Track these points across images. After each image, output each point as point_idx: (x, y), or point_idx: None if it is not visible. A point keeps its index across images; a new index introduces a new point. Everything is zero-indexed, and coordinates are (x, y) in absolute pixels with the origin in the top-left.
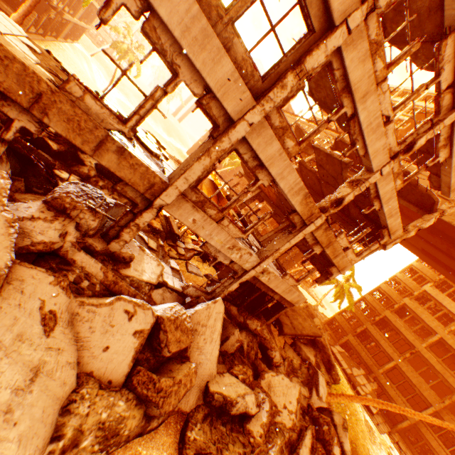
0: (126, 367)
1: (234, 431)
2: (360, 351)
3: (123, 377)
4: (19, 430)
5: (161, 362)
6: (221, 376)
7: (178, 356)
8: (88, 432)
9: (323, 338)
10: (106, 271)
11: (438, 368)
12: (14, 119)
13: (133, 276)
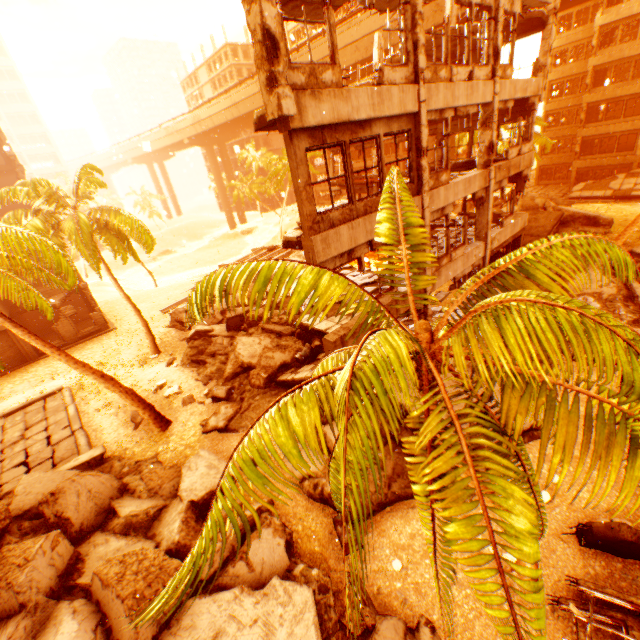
0: None
1: None
2: (599, 164)
3: None
4: None
5: None
6: None
7: None
8: None
9: (565, 211)
10: None
11: None
12: None
13: None
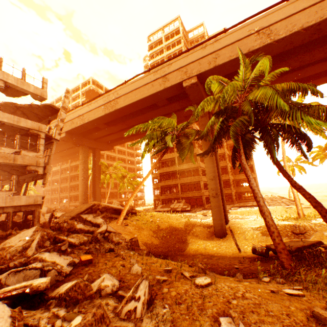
0: None
1: None
2: (169, 197)
3: None
4: None
5: None
6: None
7: None
8: None
9: (103, 205)
10: None
11: (187, 167)
12: None
13: None
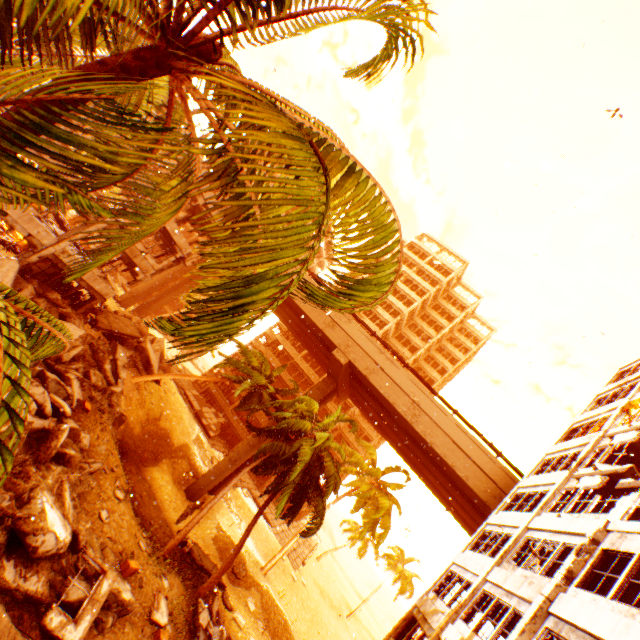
0: None
1: None
2: (217, 396)
3: None
4: None
5: None
6: None
7: None
8: None
9: (146, 344)
10: None
11: None
12: None
13: None
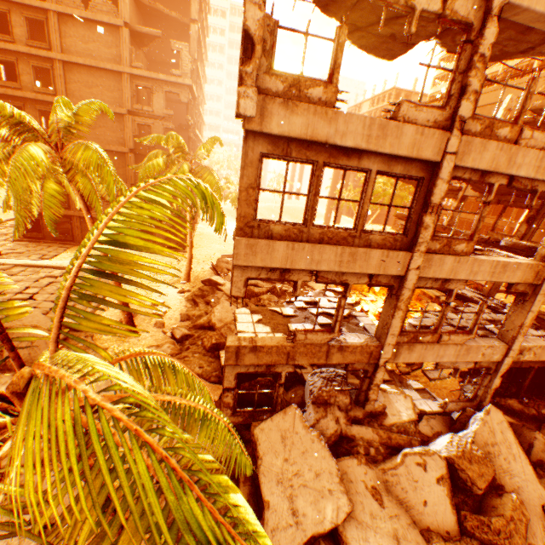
0: (451, 515)
1: None
2: None
3: (455, 525)
4: None
5: (477, 499)
6: None
7: (489, 488)
8: None
9: None
10: (377, 431)
11: None
12: (281, 371)
13: (394, 422)
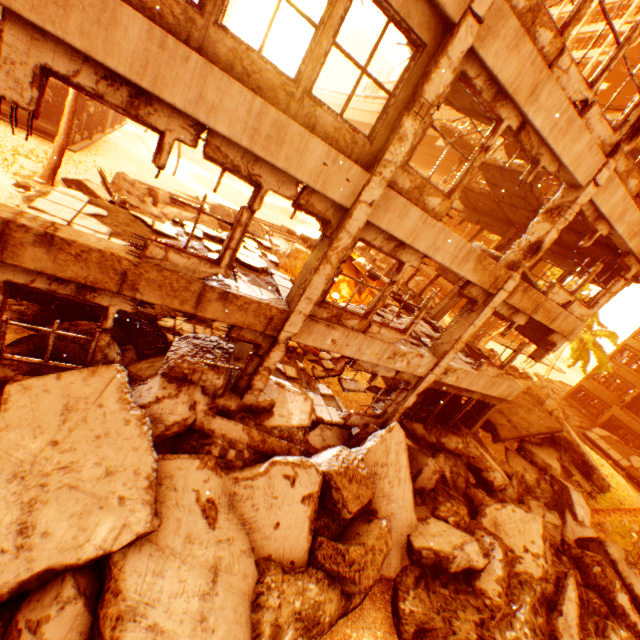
0: (305, 542)
1: (461, 593)
2: (637, 429)
3: (305, 554)
4: (219, 636)
5: (343, 524)
6: (424, 524)
7: (361, 513)
8: (286, 625)
9: (566, 431)
10: (250, 431)
11: None
12: (108, 305)
13: (280, 425)
